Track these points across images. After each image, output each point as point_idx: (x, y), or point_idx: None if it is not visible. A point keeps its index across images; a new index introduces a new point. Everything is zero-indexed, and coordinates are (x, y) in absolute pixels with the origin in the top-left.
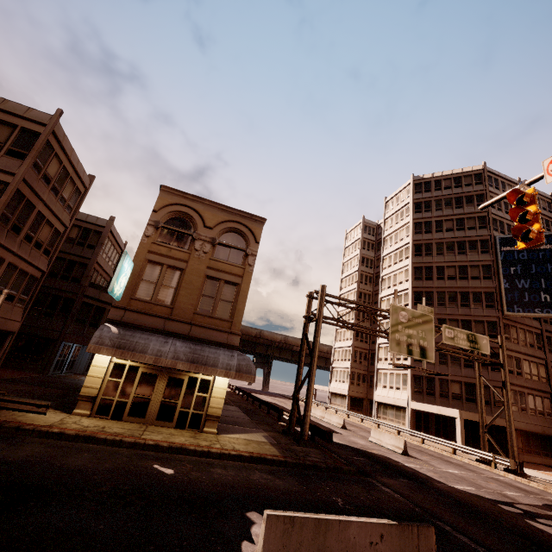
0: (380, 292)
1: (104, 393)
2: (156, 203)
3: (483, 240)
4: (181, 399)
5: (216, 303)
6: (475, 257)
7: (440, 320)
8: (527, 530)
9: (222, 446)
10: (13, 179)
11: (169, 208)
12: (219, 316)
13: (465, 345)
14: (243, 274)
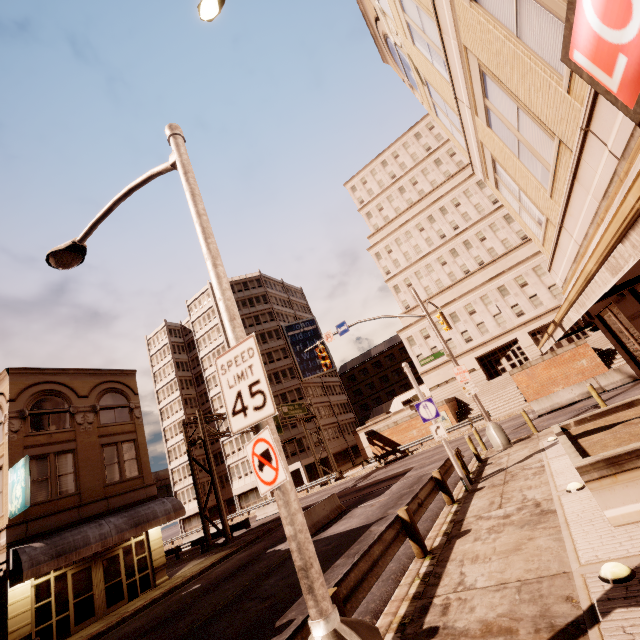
0: (209, 393)
1: (37, 624)
2: (10, 390)
3: (275, 329)
4: (124, 573)
5: (122, 466)
6: (275, 344)
7: None
8: (355, 489)
9: (192, 572)
10: None
11: (29, 391)
12: (130, 477)
13: (295, 413)
14: (136, 428)
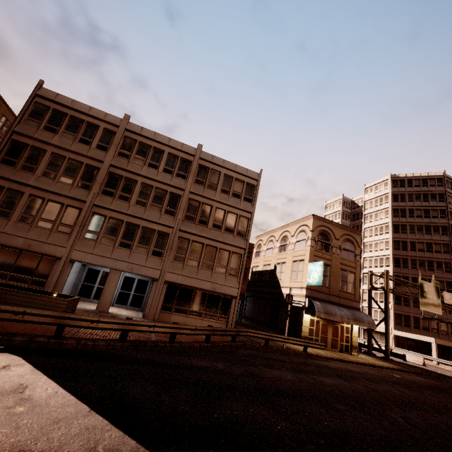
0: (363, 254)
1: (309, 335)
2: (312, 225)
3: (443, 226)
4: (339, 337)
5: (347, 284)
6: (438, 237)
7: (413, 278)
8: None
9: (377, 363)
10: (251, 216)
11: (318, 228)
12: (349, 292)
13: None
14: (356, 267)
